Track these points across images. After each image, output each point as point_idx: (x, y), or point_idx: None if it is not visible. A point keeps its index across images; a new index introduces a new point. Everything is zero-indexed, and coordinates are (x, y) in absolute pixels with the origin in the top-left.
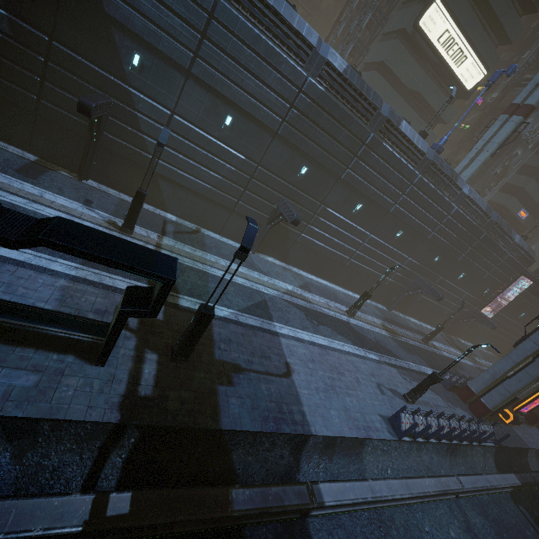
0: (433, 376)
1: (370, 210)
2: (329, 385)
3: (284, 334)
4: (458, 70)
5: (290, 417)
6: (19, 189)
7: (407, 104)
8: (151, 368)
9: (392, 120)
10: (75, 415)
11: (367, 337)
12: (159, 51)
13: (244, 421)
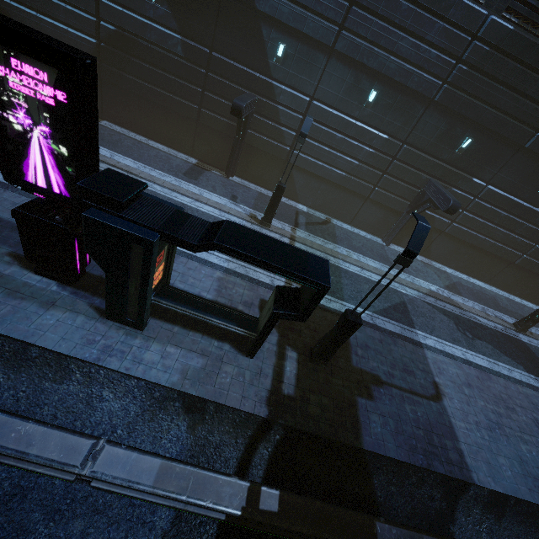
0: None
1: None
2: (494, 422)
3: (429, 346)
4: None
5: (443, 453)
6: (186, 190)
7: None
8: (291, 366)
9: None
10: (232, 402)
11: None
12: (303, 35)
13: (388, 445)
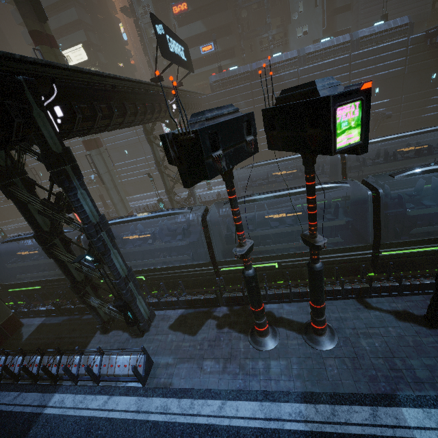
0: None
1: (46, 171)
2: None
3: None
4: (74, 61)
5: None
6: None
7: None
8: None
9: None
10: None
11: None
12: None
13: None
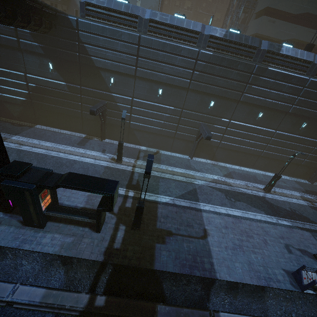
0: None
1: (270, 115)
2: (237, 244)
3: (205, 210)
4: None
5: (201, 265)
6: (77, 152)
7: (298, 26)
8: (121, 233)
9: (271, 50)
10: (85, 256)
11: (281, 207)
12: (120, 72)
13: (169, 265)
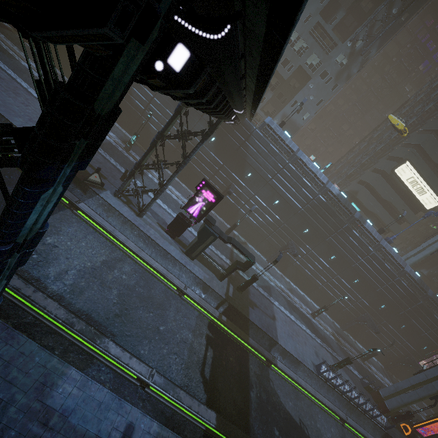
0: (348, 359)
1: (339, 261)
2: (290, 335)
3: (275, 304)
4: (420, 197)
5: (271, 332)
6: None
7: (382, 207)
8: (231, 289)
9: (360, 220)
10: (216, 291)
11: (319, 332)
12: (259, 174)
13: (256, 322)
